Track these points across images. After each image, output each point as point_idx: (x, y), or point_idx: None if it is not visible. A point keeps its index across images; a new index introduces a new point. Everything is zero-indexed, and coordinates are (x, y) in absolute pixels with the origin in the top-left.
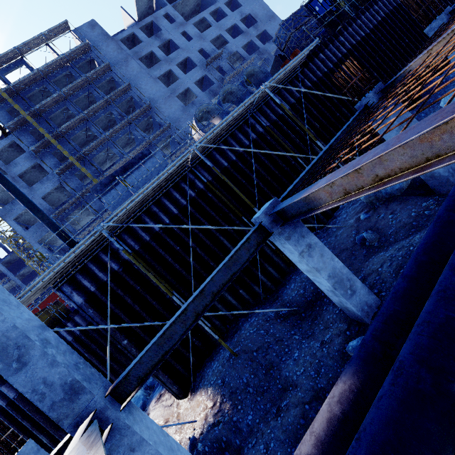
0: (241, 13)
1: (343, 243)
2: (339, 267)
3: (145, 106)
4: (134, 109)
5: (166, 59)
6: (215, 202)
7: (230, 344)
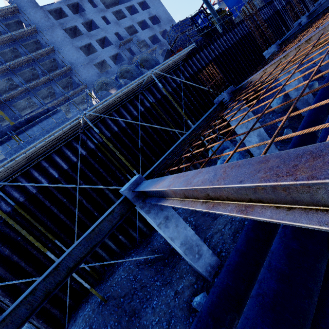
0: (149, 13)
1: None
2: (190, 235)
3: (65, 68)
4: (56, 68)
5: (87, 34)
6: (104, 160)
7: (104, 288)
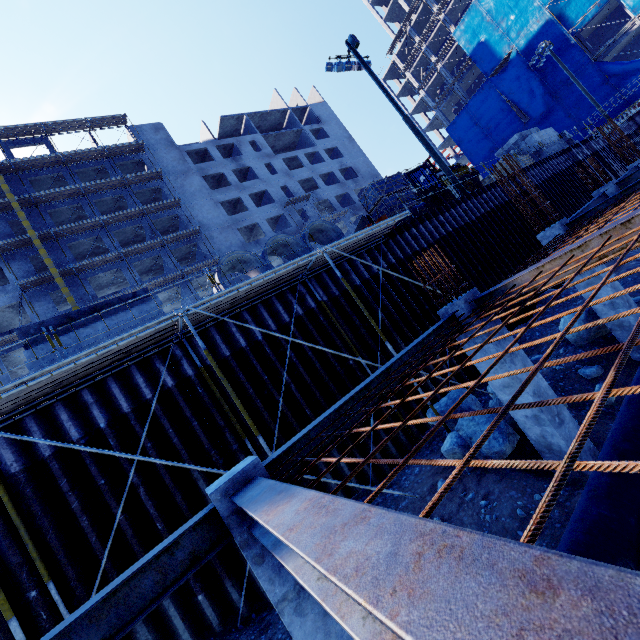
0: (341, 163)
1: None
2: None
3: (191, 230)
4: (177, 229)
5: (238, 185)
6: (206, 403)
7: None
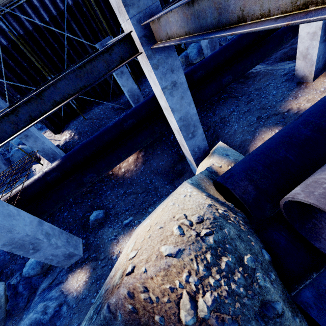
0: None
1: None
2: (135, 88)
3: None
4: None
5: None
6: (88, 18)
7: (85, 115)
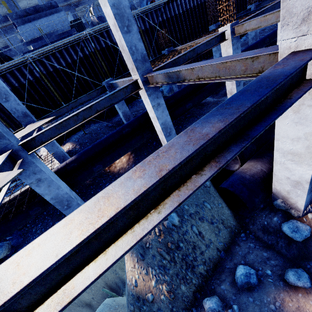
0: None
1: (143, 107)
2: (127, 111)
3: None
4: None
5: None
6: (93, 65)
7: (84, 130)
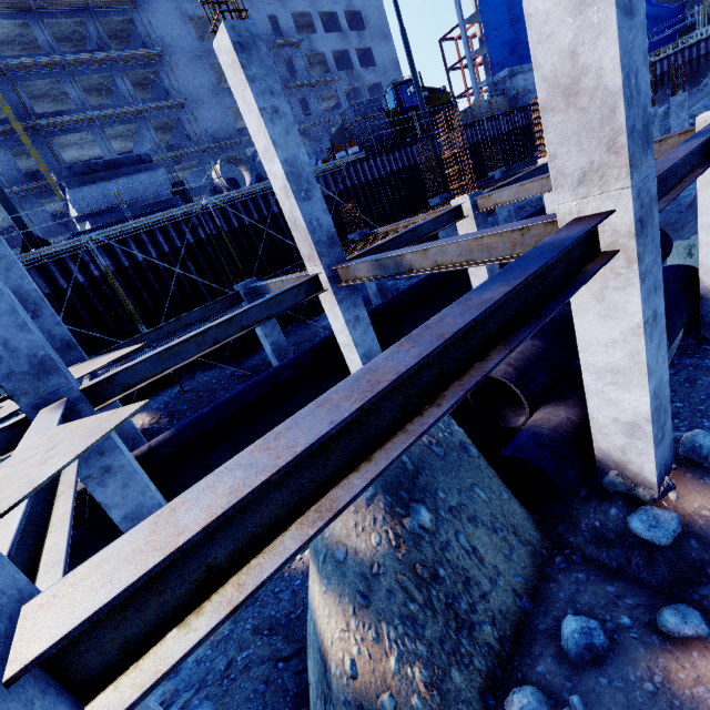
0: (349, 1)
1: (310, 336)
2: (282, 340)
3: (152, 51)
4: (128, 36)
5: None
6: (212, 257)
7: (182, 386)
